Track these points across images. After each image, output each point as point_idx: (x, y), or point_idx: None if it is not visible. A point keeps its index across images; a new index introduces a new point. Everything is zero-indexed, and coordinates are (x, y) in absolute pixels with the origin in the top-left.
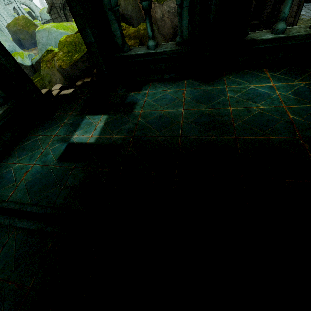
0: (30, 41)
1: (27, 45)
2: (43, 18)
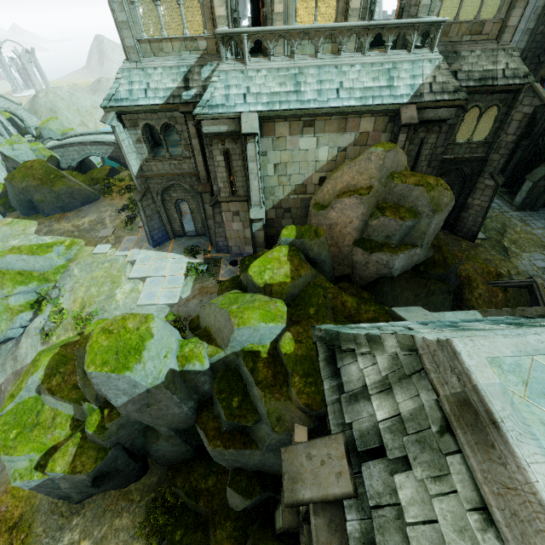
0: (55, 203)
1: (47, 211)
2: (44, 135)
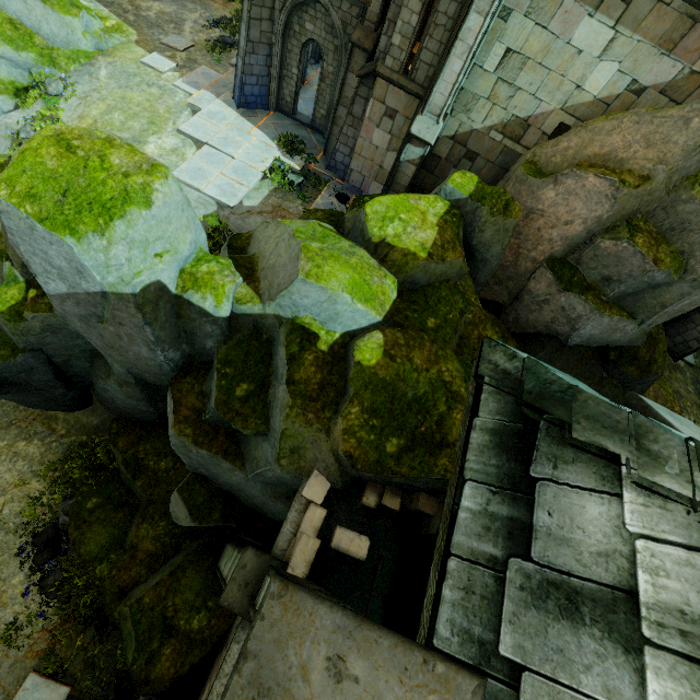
0: None
1: None
2: None
